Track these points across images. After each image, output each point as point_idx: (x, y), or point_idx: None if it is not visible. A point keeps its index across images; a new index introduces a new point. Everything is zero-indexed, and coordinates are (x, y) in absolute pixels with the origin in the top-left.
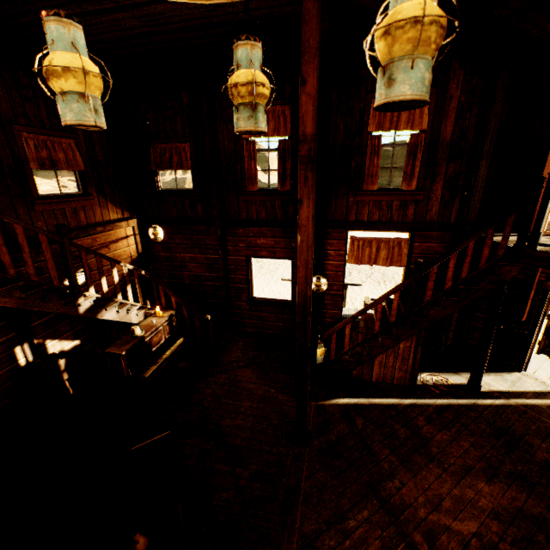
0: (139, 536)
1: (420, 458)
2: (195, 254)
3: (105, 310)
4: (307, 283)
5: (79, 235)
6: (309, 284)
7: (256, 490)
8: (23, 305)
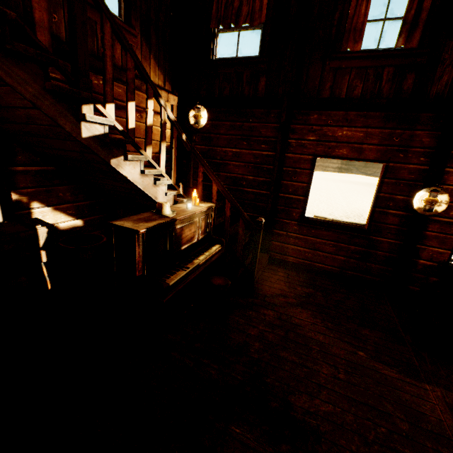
0: None
1: None
2: (241, 149)
3: (124, 158)
4: None
5: None
6: None
7: None
8: None
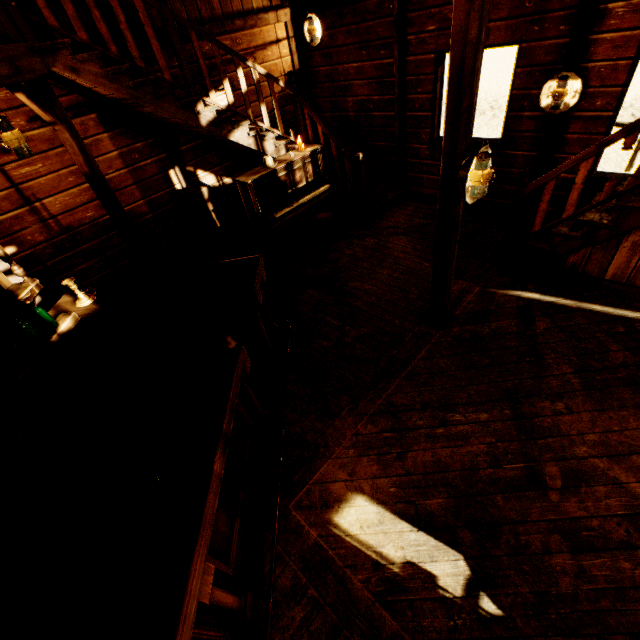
0: (231, 340)
1: (631, 395)
2: (361, 63)
3: (232, 129)
4: (471, 2)
5: (213, 32)
6: (476, 6)
7: (357, 350)
8: (135, 98)
